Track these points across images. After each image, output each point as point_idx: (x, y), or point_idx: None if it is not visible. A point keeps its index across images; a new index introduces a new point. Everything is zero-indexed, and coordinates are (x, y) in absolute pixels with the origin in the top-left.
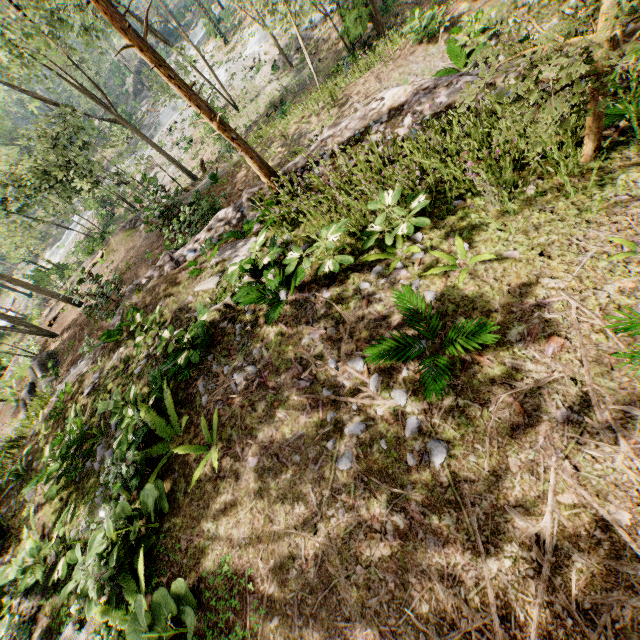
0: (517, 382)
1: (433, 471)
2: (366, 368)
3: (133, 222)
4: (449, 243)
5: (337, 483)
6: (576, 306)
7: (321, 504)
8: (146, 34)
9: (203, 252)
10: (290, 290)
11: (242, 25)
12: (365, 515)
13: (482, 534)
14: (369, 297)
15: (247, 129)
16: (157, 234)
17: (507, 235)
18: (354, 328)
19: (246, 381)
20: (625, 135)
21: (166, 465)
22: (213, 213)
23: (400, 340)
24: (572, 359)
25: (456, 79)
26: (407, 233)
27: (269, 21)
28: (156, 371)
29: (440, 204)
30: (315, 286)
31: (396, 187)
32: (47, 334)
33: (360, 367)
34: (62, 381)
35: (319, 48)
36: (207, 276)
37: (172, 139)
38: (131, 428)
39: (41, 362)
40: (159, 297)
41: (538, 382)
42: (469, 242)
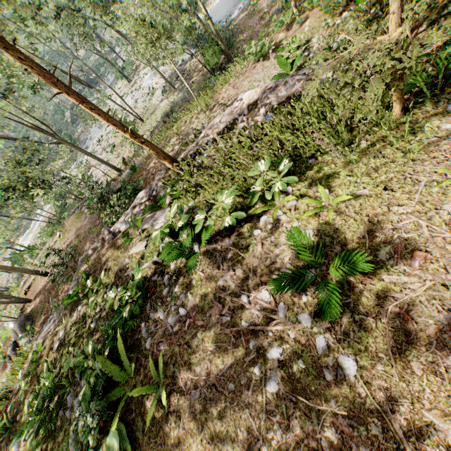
0: (398, 294)
1: (349, 383)
2: (272, 298)
3: (80, 208)
4: (313, 191)
5: (270, 405)
6: (425, 224)
7: (260, 427)
8: (70, 83)
9: (132, 224)
10: (201, 243)
11: (138, 69)
12: (300, 434)
13: (409, 440)
14: (262, 240)
15: (151, 132)
16: (98, 214)
17: (355, 178)
18: (256, 267)
19: (179, 322)
20: (419, 96)
21: (124, 406)
22: (135, 193)
23: (295, 272)
24: (436, 268)
25: (289, 79)
26: (282, 189)
27: (155, 64)
28: (107, 325)
29: (299, 163)
30: (219, 238)
31: (265, 157)
32: (24, 301)
33: (267, 298)
34: (37, 337)
35: (191, 75)
36: (137, 241)
37: (101, 147)
38: (92, 377)
39: (20, 324)
40: (103, 263)
41: (415, 291)
42: (328, 188)
